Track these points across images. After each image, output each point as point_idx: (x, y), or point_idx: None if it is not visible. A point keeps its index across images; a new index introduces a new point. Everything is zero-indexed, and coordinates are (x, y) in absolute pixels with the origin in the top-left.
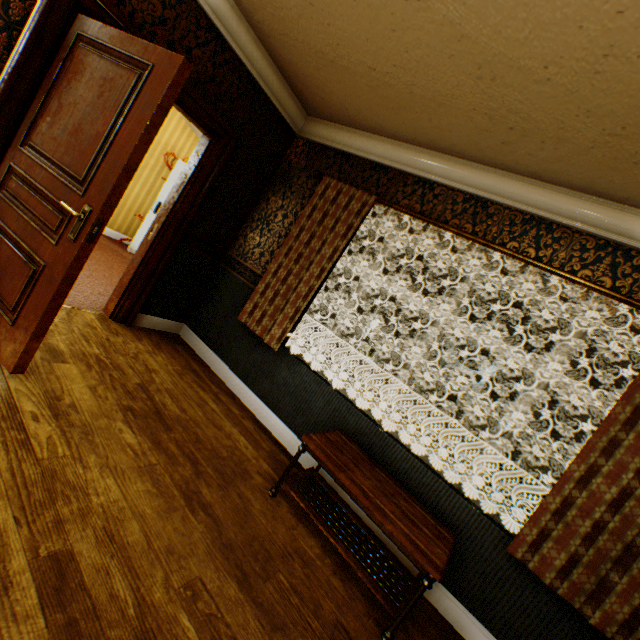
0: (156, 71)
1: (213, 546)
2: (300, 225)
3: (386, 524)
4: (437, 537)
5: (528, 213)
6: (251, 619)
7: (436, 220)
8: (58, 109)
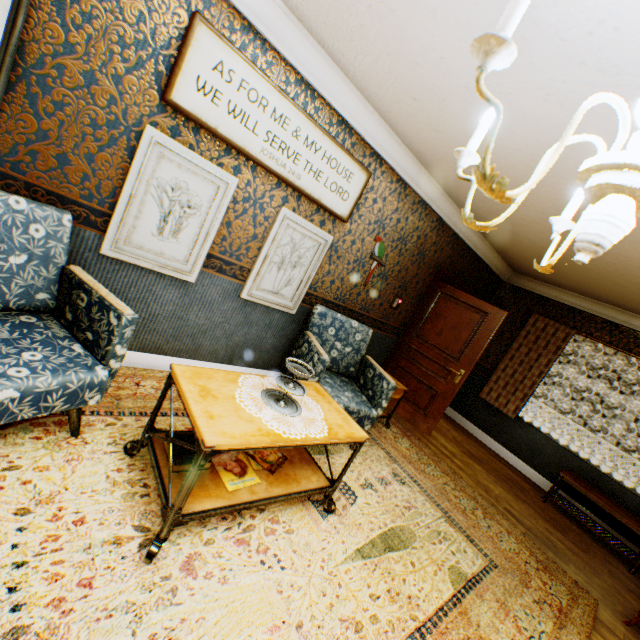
0: (491, 315)
1: (540, 517)
2: (518, 342)
3: (622, 518)
4: None
5: None
6: (572, 545)
7: (623, 350)
8: (433, 323)
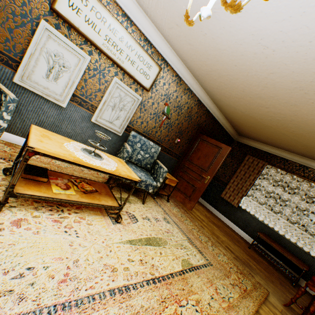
0: (223, 149)
1: (245, 253)
2: (240, 168)
3: (288, 256)
4: (303, 263)
5: None
6: (261, 268)
7: (290, 171)
8: (196, 153)
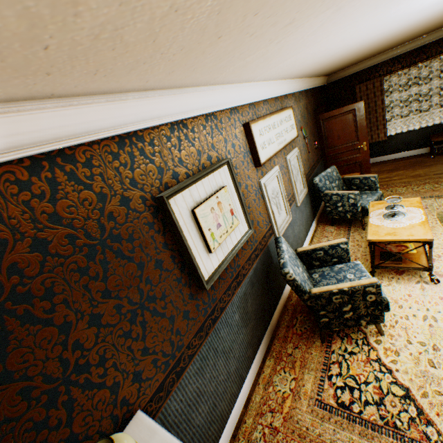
0: (356, 109)
1: None
2: None
3: None
4: None
5: (441, 38)
6: None
7: (412, 65)
8: (331, 137)
